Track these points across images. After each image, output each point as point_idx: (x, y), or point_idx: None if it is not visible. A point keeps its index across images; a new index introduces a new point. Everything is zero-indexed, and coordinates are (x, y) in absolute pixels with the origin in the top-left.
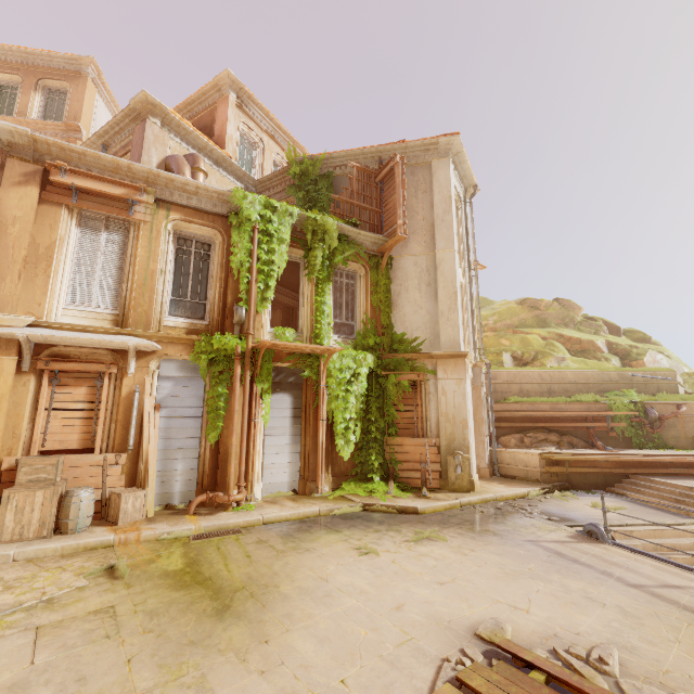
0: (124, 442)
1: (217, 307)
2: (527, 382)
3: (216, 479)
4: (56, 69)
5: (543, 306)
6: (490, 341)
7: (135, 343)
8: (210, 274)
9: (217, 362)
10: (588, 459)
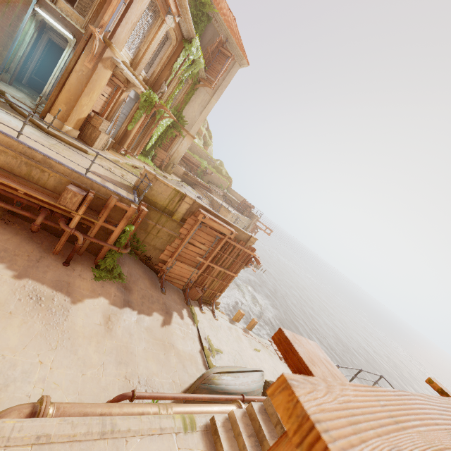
0: (111, 118)
1: (156, 76)
2: None
3: (120, 141)
4: None
5: None
6: None
7: (143, 89)
8: (161, 56)
9: (147, 103)
10: (194, 178)
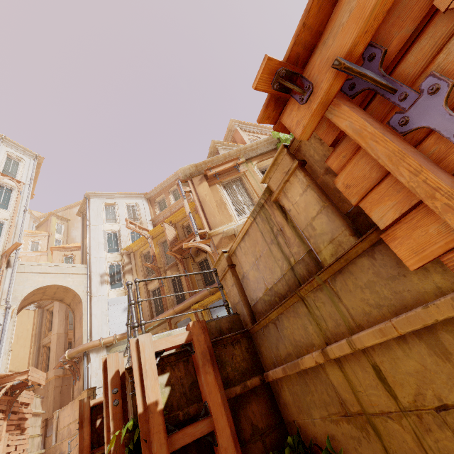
0: None
1: None
2: None
3: None
4: (172, 182)
5: None
6: None
7: None
8: None
9: None
10: None
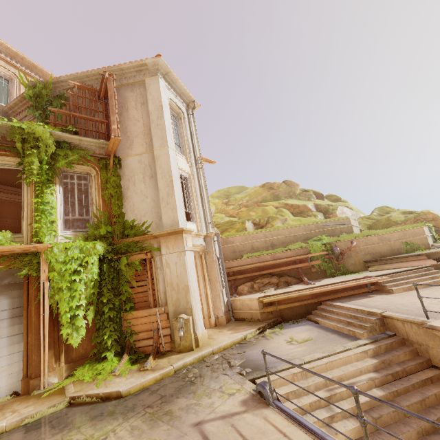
0: None
1: None
2: (256, 241)
3: None
4: None
5: (276, 186)
6: (244, 214)
7: None
8: None
9: None
10: (289, 297)
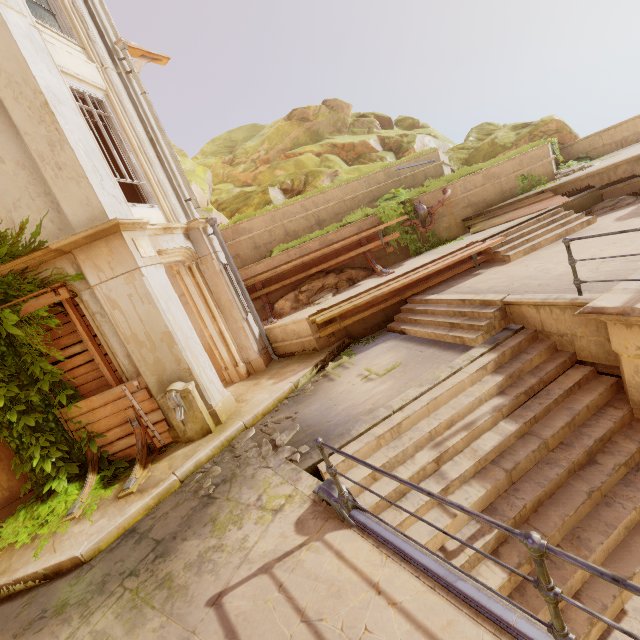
0: None
1: None
2: (290, 220)
3: None
4: None
5: (312, 114)
6: (266, 177)
7: None
8: None
9: None
10: (357, 305)
